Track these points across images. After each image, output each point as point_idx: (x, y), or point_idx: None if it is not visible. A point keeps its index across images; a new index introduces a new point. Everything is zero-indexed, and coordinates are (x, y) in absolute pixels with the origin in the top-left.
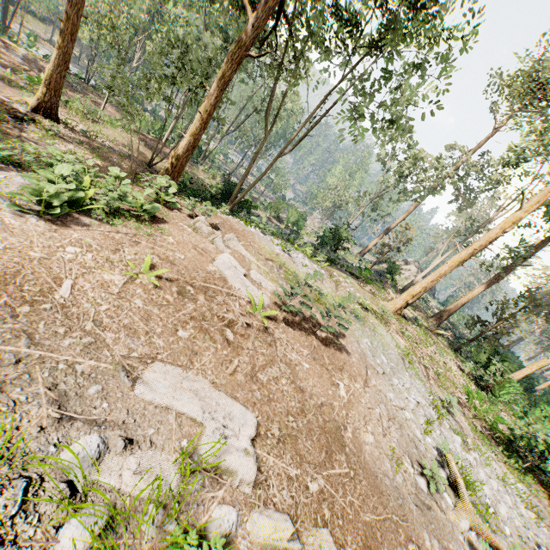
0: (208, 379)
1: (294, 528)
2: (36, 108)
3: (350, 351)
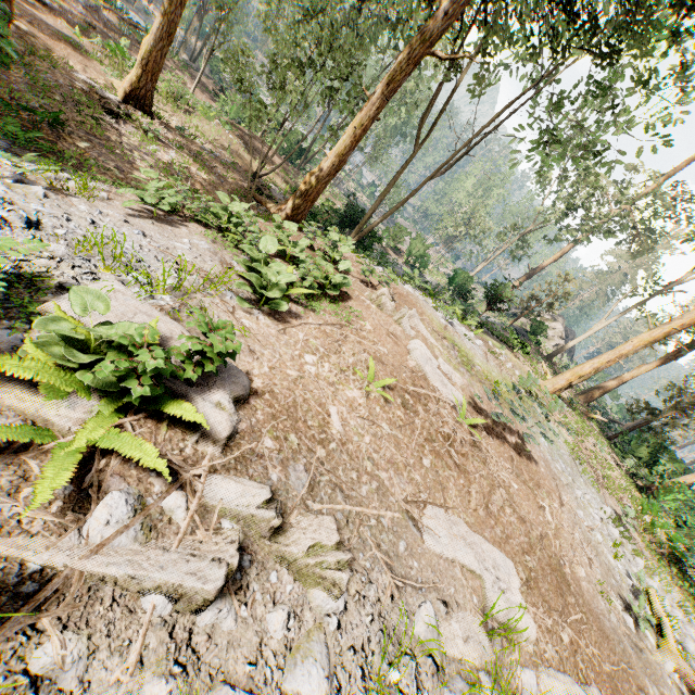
0: (461, 518)
1: (586, 692)
2: (127, 97)
3: (536, 458)
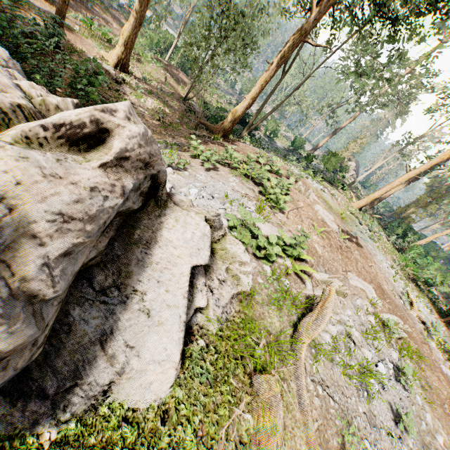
0: (354, 274)
1: (397, 317)
2: (116, 65)
3: (362, 246)
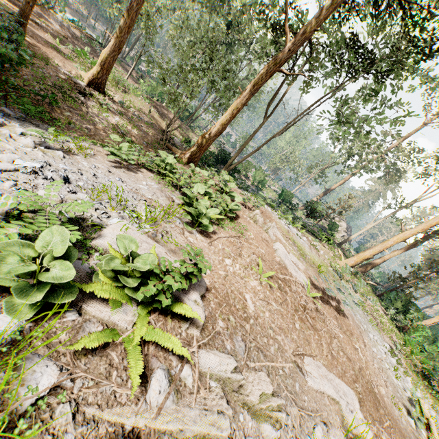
0: (321, 362)
1: None
2: (90, 83)
3: (347, 314)
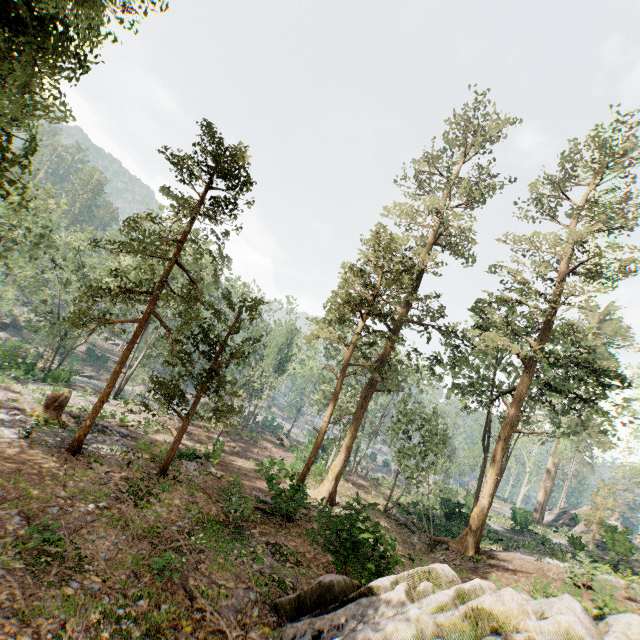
0: None
1: None
2: (327, 501)
3: None
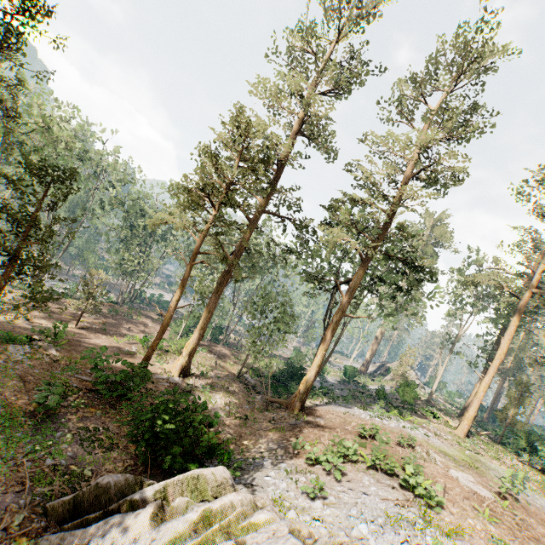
0: None
1: None
2: (180, 373)
3: (522, 501)
